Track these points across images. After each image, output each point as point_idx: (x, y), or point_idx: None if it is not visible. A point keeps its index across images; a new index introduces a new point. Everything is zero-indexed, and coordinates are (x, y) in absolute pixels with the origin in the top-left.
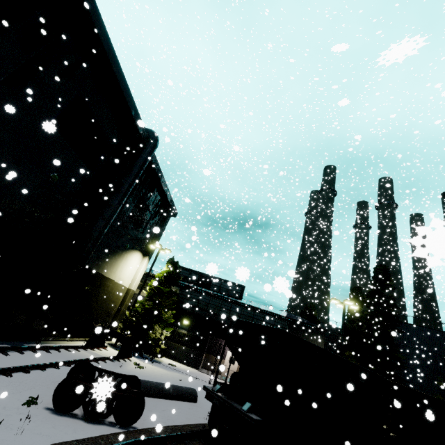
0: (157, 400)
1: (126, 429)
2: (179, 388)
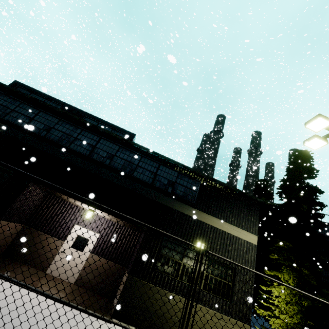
0: None
1: None
2: None
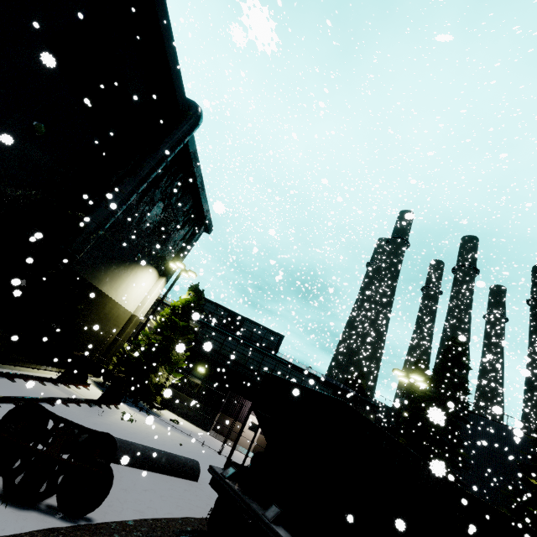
0: (140, 473)
1: (73, 521)
2: (176, 458)
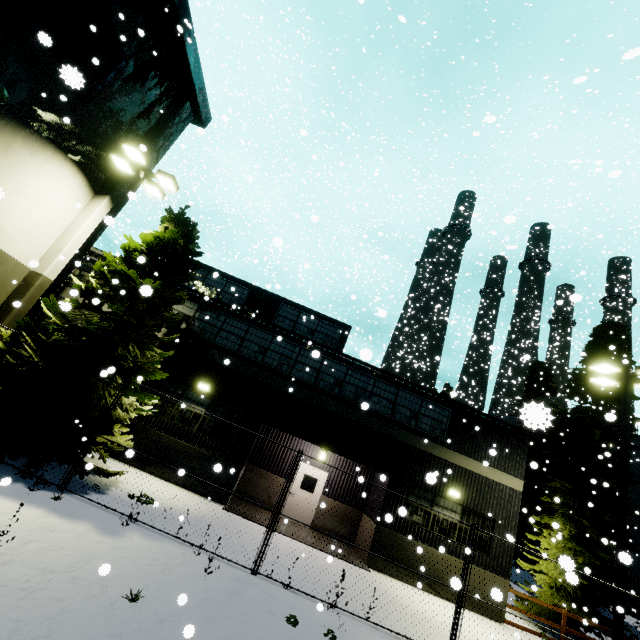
0: None
1: None
2: None
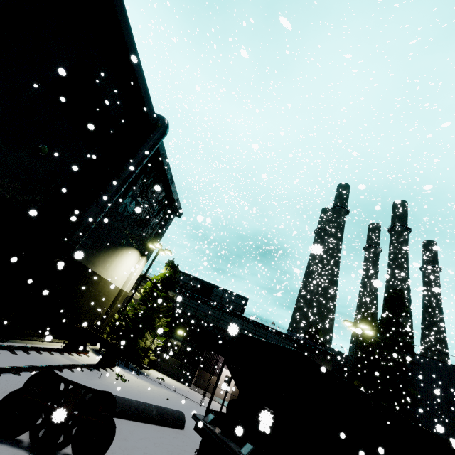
0: (135, 424)
1: None
2: (164, 410)
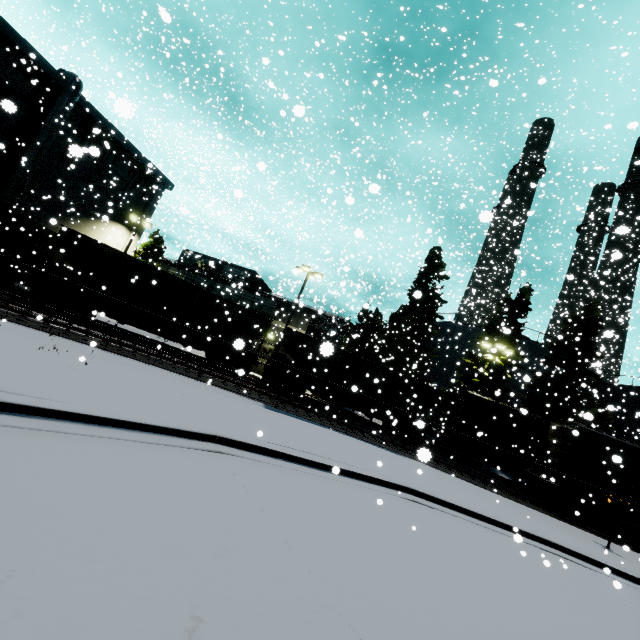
0: None
1: None
2: None
